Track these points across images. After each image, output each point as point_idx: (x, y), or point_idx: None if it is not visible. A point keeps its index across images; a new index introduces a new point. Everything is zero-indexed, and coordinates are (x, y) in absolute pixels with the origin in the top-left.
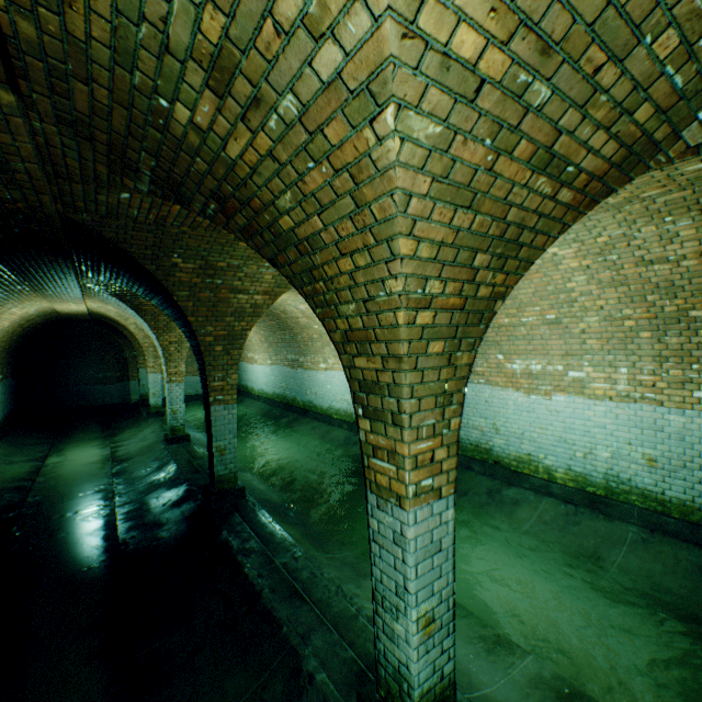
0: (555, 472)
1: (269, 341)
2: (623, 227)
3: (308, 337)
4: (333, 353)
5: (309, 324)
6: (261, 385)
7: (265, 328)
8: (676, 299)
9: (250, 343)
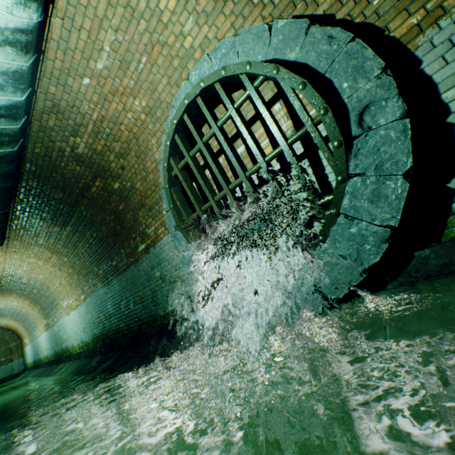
0: (77, 347)
1: (26, 328)
2: (30, 251)
3: (33, 318)
4: (40, 323)
5: (28, 311)
6: (30, 359)
7: (20, 321)
8: (66, 267)
9: (23, 333)
